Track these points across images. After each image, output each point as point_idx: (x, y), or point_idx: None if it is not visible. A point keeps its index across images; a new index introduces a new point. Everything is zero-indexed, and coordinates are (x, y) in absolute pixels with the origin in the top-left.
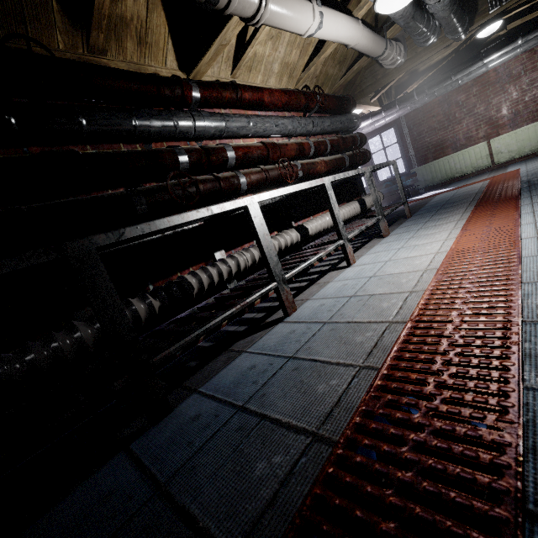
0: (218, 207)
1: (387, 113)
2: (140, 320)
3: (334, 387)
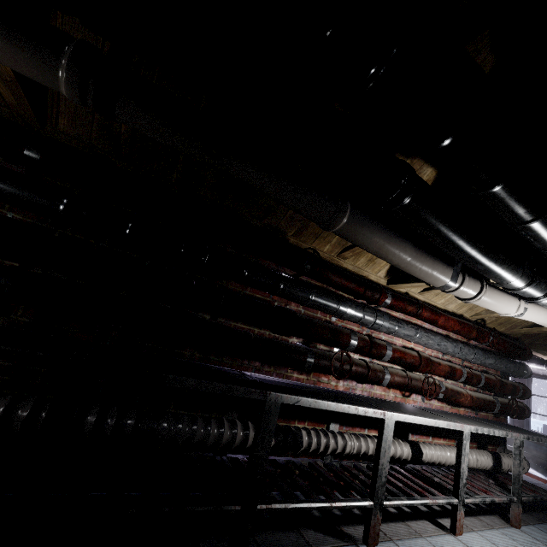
0: (364, 410)
1: None
2: None
3: None
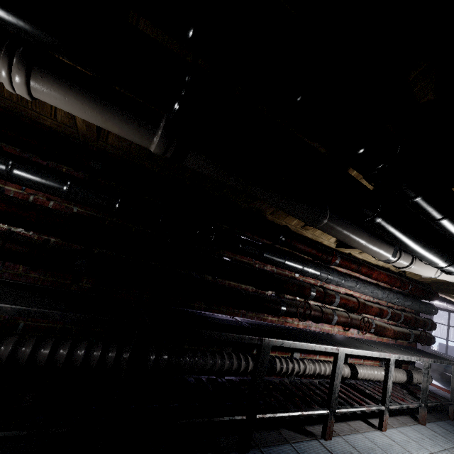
0: (325, 347)
1: None
2: (246, 372)
3: None
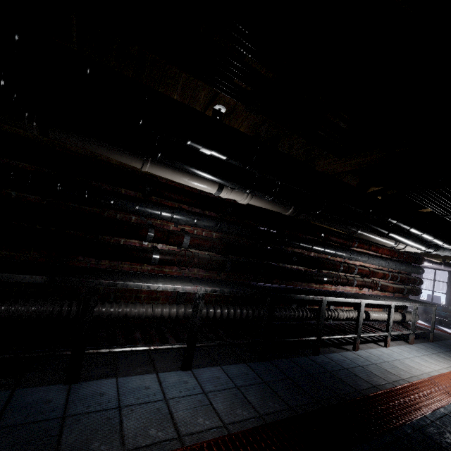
0: (354, 300)
1: (446, 268)
2: (306, 318)
3: (380, 381)
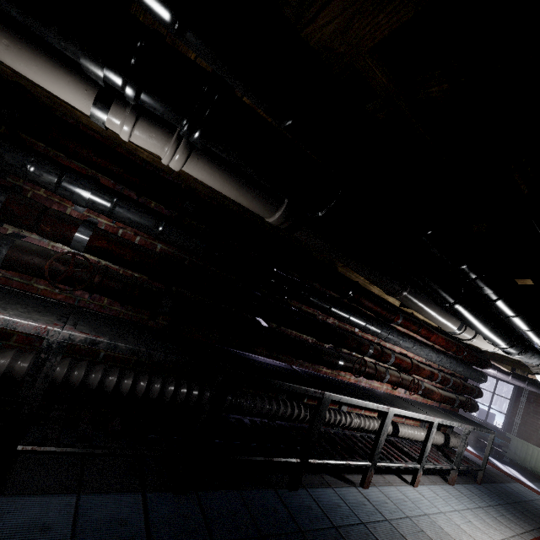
0: (377, 405)
1: (514, 380)
2: (298, 419)
3: None
